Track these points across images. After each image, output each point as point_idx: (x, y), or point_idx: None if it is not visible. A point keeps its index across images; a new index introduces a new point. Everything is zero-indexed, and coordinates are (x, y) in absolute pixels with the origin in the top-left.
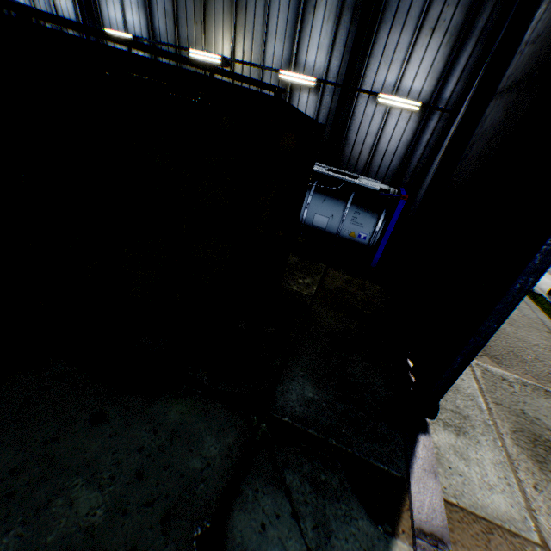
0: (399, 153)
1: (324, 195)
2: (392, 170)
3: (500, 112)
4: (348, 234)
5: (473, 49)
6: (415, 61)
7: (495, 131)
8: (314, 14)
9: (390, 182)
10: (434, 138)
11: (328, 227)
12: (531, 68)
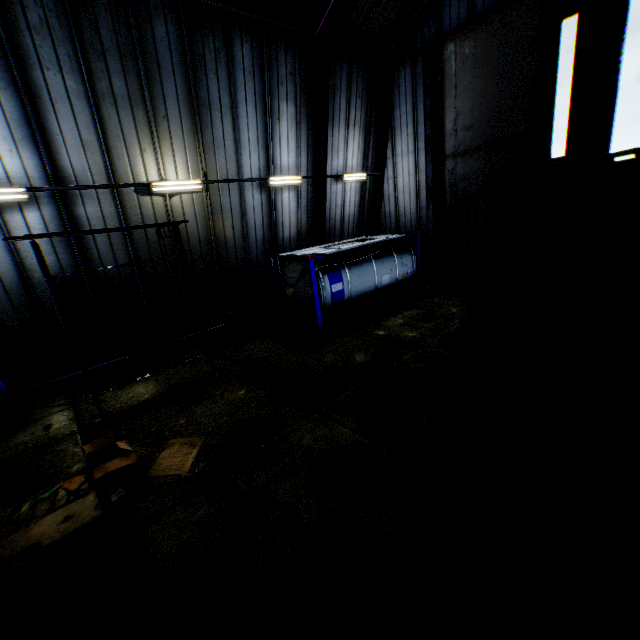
0: (357, 213)
1: (380, 259)
2: (355, 226)
3: (475, 164)
4: (402, 277)
5: (374, 135)
6: (350, 148)
7: (483, 173)
8: (279, 124)
9: (357, 236)
10: (370, 194)
11: (391, 281)
12: (486, 142)
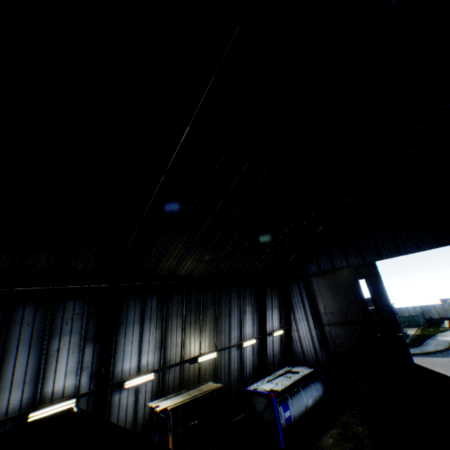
0: (280, 350)
1: (304, 387)
2: (280, 358)
3: (340, 330)
4: (318, 398)
5: (283, 309)
6: (274, 317)
7: (346, 335)
8: (246, 315)
9: (281, 364)
10: (285, 338)
11: (313, 402)
12: (343, 320)
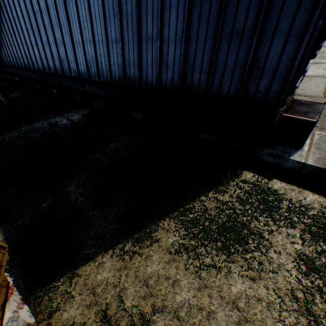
0: None
1: None
2: None
3: None
4: None
5: None
6: None
7: None
8: None
9: None
10: None
11: None
12: None
